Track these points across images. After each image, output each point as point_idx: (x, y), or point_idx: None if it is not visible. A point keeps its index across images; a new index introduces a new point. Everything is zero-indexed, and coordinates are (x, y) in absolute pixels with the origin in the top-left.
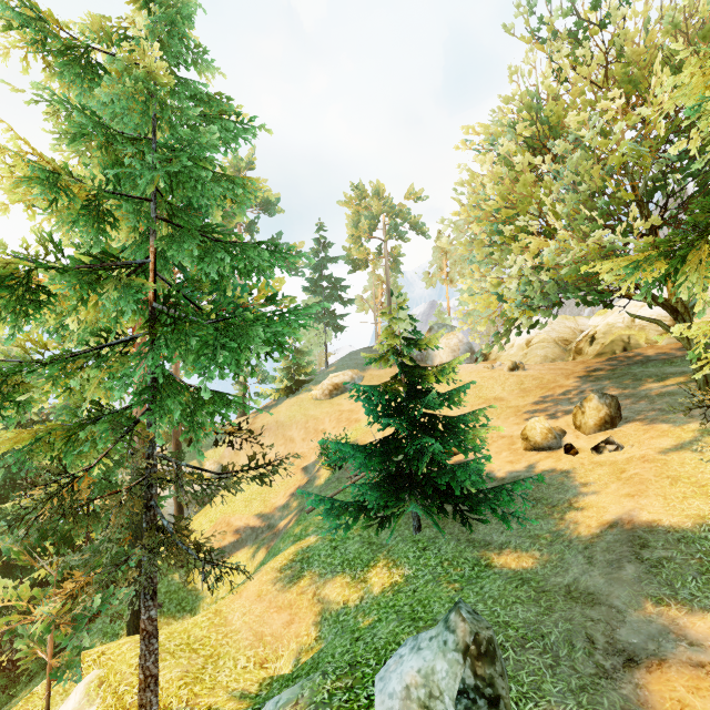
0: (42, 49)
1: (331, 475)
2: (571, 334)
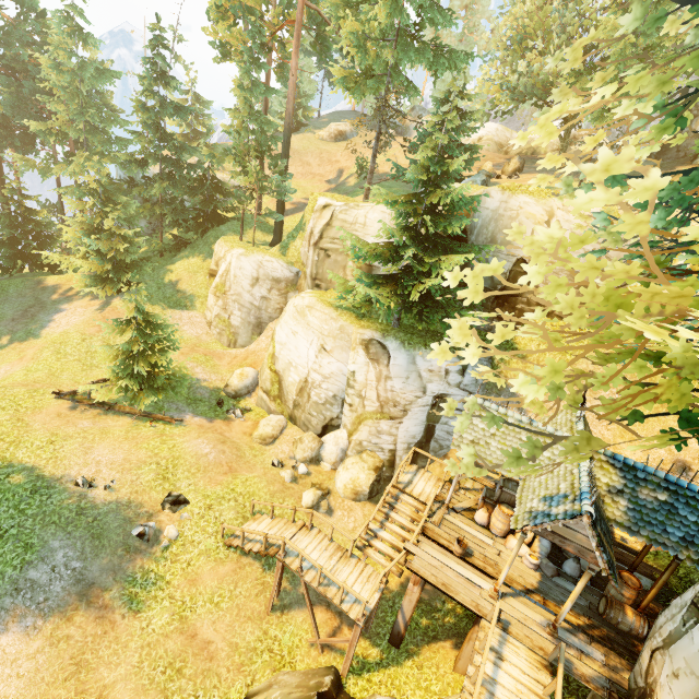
0: None
1: (359, 182)
2: (506, 142)
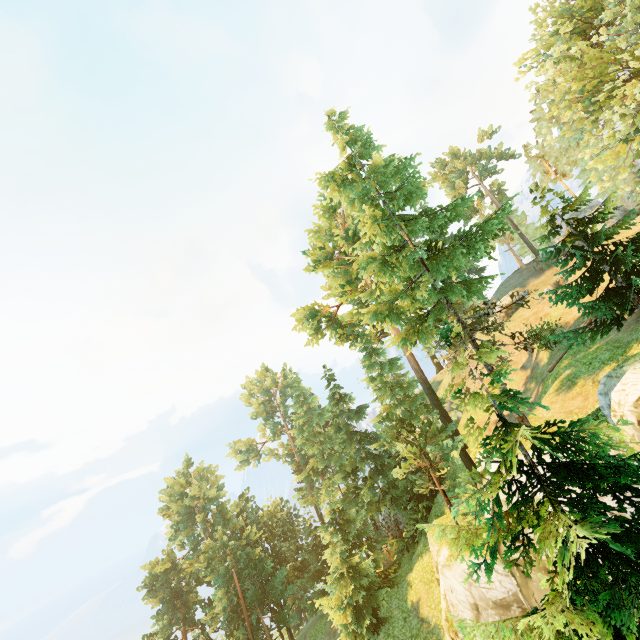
0: (338, 186)
1: (550, 353)
2: None
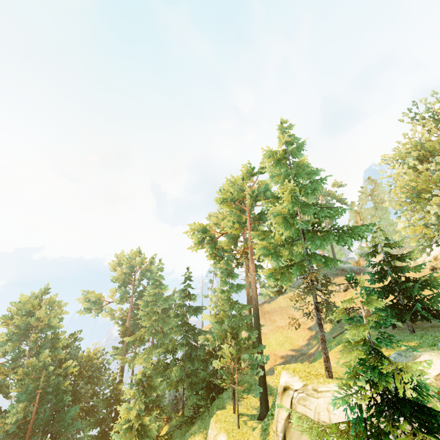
0: (274, 162)
1: (333, 326)
2: None
